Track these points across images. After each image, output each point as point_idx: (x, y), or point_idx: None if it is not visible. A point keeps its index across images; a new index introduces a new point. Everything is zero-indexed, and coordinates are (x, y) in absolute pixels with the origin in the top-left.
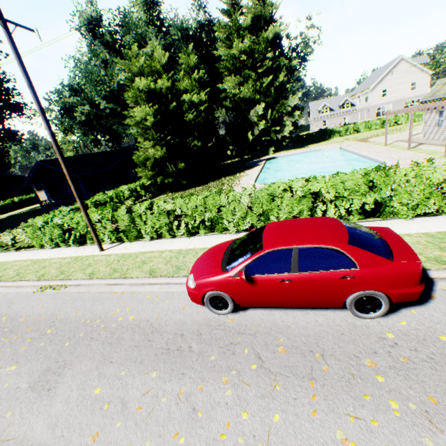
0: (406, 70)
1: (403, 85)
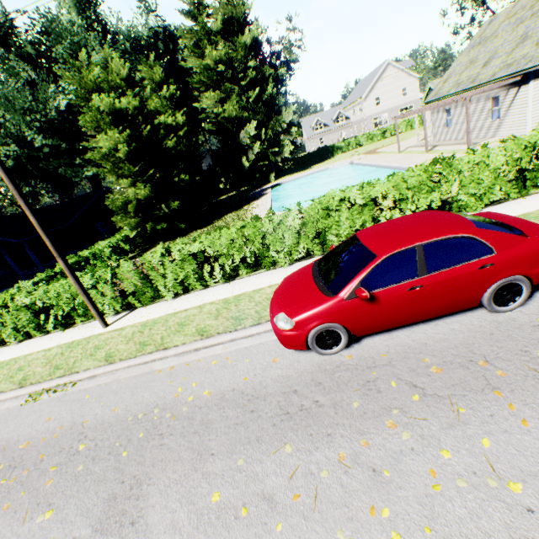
0: (395, 75)
1: (395, 91)
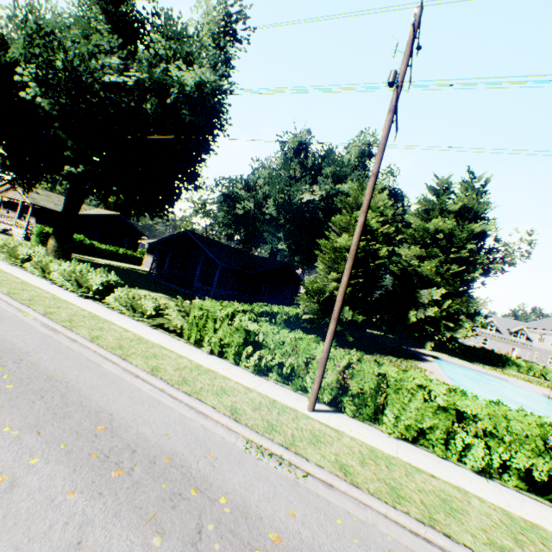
0: None
1: None
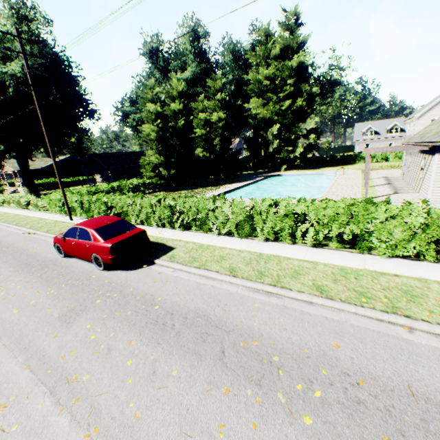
0: None
1: None
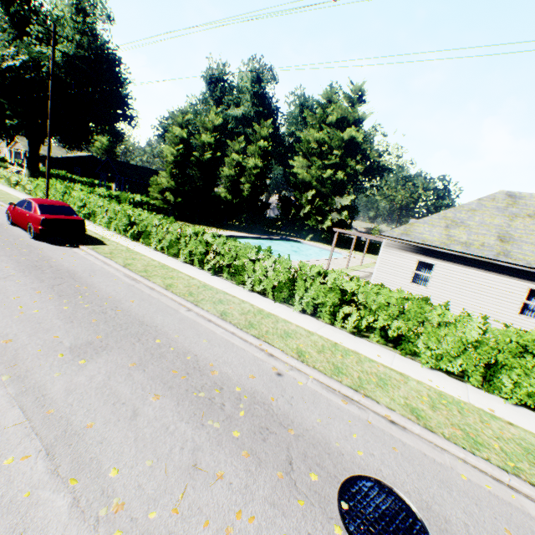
0: None
1: None
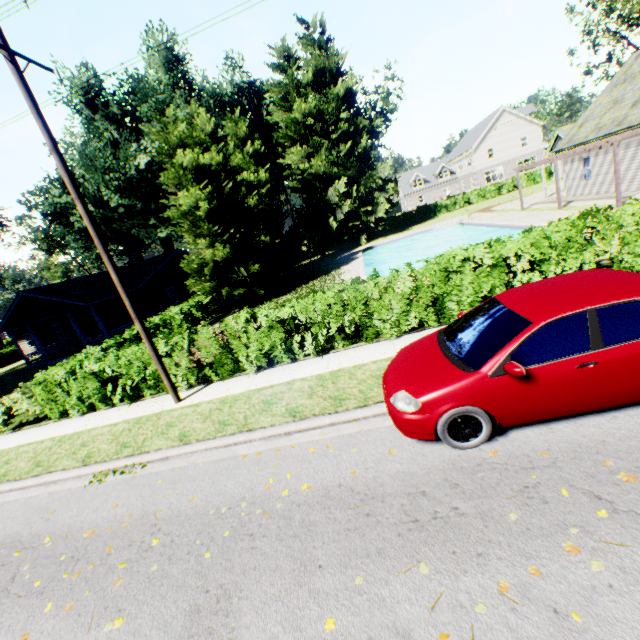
0: (511, 123)
1: (512, 141)
